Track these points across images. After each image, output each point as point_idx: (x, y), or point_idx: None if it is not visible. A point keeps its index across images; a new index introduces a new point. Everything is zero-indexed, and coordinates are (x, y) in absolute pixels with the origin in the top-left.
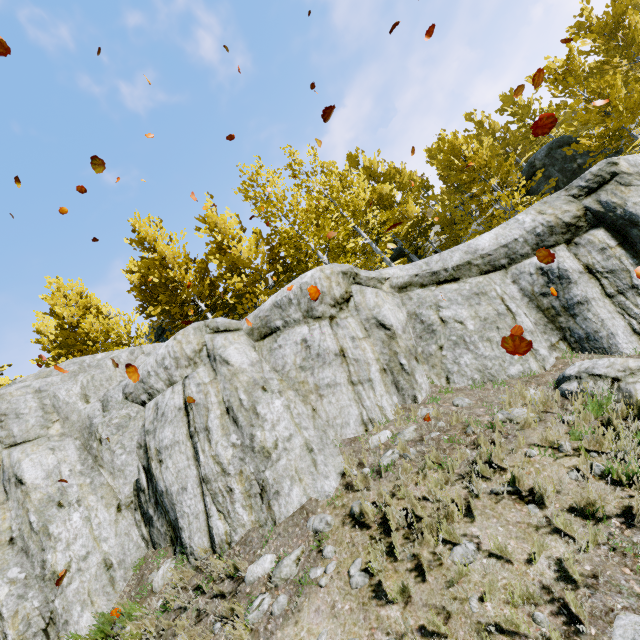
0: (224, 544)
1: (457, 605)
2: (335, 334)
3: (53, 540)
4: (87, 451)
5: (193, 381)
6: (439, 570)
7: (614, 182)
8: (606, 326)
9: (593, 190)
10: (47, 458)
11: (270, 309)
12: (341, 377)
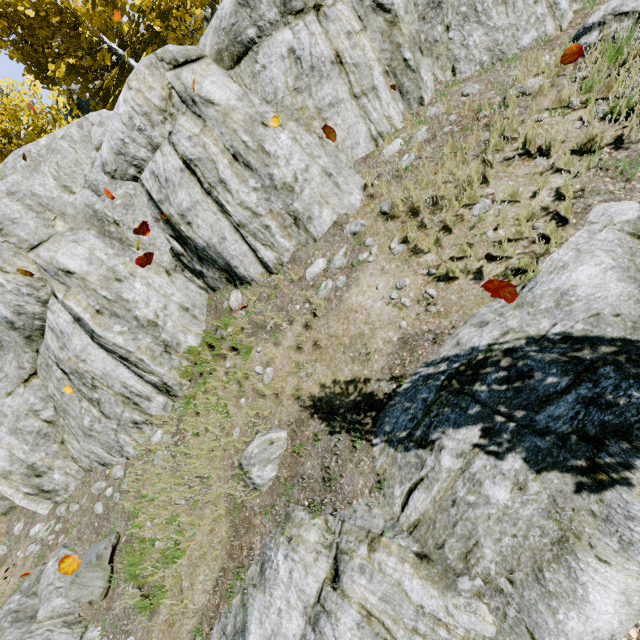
0: (277, 266)
1: (477, 239)
2: (326, 33)
3: (132, 303)
4: (108, 237)
5: (181, 136)
6: (462, 224)
7: None
8: None
9: None
10: (77, 250)
11: (234, 11)
12: (343, 92)
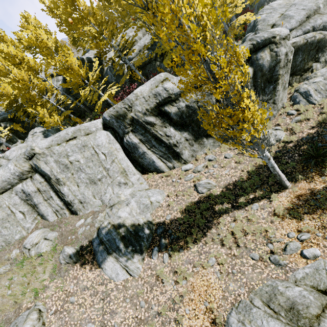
0: None
1: None
2: None
3: None
4: None
5: None
6: None
7: (35, 157)
8: (45, 213)
9: (31, 158)
10: None
11: None
12: None
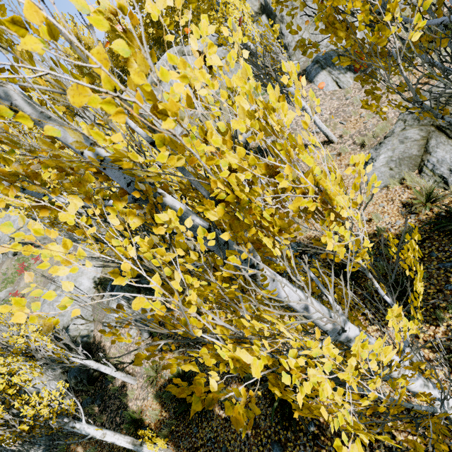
0: None
1: None
2: None
3: None
4: None
5: None
6: None
7: None
8: None
9: None
10: None
11: None
12: None
